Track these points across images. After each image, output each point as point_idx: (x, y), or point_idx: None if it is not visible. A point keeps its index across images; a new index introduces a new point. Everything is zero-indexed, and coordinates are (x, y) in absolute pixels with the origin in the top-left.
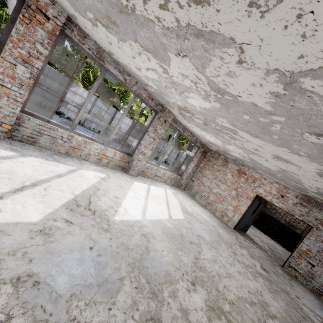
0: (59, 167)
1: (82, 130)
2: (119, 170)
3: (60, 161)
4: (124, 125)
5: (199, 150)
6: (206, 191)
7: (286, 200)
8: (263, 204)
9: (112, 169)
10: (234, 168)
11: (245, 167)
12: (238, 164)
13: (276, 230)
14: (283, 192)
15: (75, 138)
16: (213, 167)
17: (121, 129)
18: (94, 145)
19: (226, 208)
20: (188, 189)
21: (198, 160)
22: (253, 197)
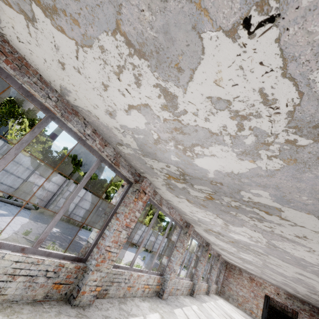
0: (211, 305)
1: (124, 248)
2: (205, 294)
3: (205, 300)
4: (140, 231)
5: (223, 264)
6: (235, 294)
7: (280, 296)
8: (268, 299)
9: (205, 295)
10: (247, 276)
11: (252, 275)
12: (248, 273)
13: (276, 317)
14: (277, 291)
15: (201, 285)
16: (234, 275)
17: (138, 235)
18: (203, 285)
19: (251, 306)
20: (222, 294)
21: (224, 272)
22: (263, 296)
